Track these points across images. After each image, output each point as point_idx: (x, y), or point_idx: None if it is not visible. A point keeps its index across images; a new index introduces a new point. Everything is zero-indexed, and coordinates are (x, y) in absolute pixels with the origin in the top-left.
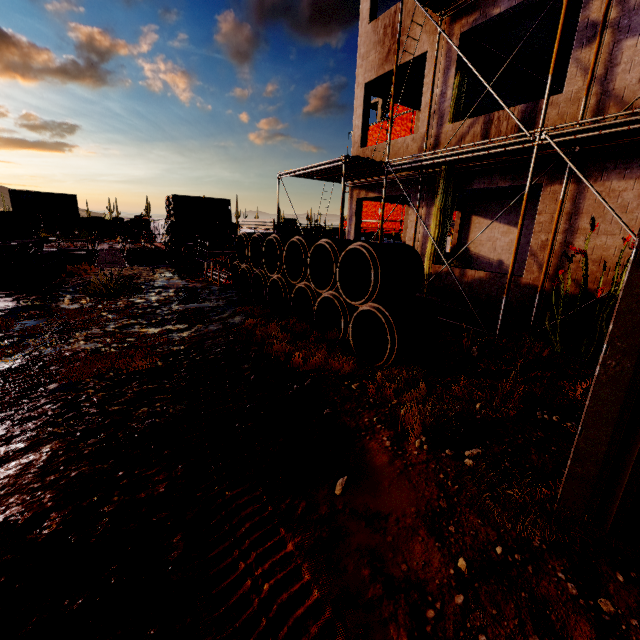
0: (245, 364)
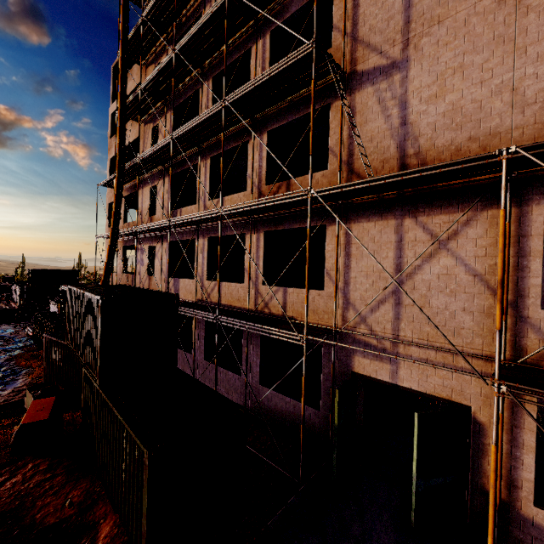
0: (4, 368)
